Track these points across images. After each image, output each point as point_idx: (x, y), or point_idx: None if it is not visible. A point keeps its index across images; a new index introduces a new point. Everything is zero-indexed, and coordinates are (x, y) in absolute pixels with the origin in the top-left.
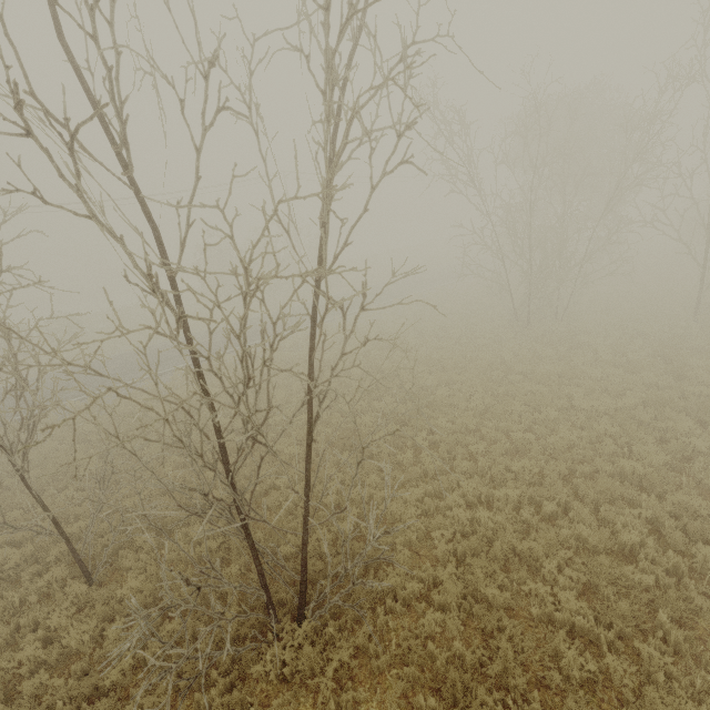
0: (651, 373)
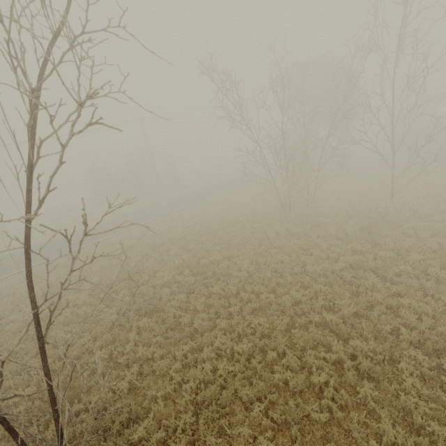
0: (357, 242)
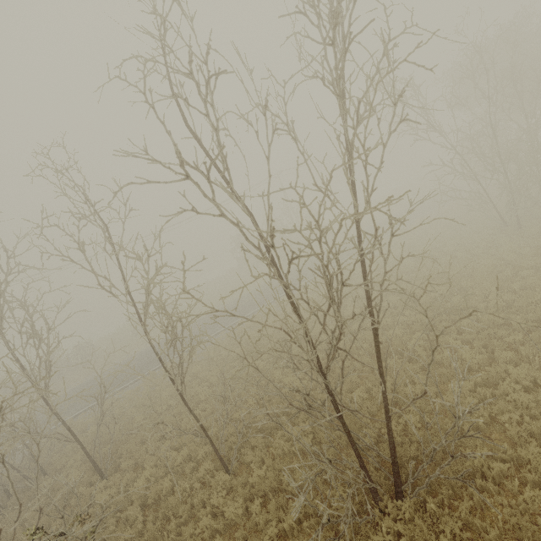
0: None
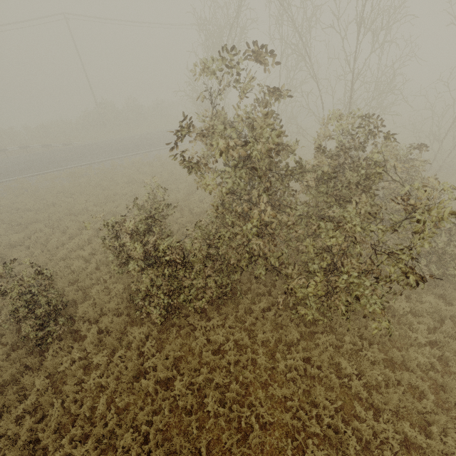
0: None
